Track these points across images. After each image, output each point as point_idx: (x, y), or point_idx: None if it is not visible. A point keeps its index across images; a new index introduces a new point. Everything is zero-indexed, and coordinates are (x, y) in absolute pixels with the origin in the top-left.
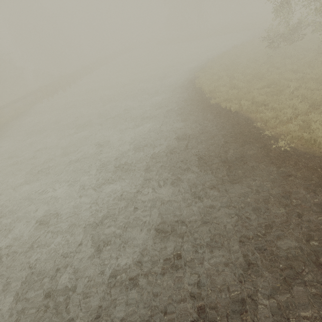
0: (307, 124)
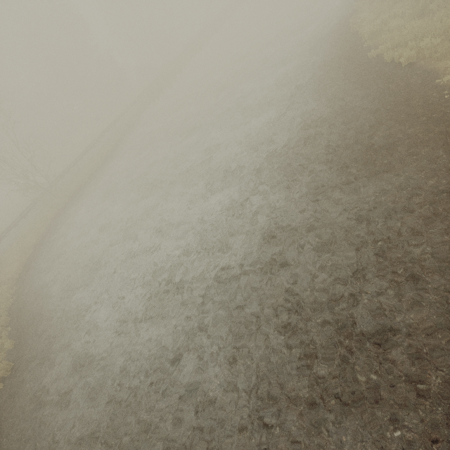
0: None
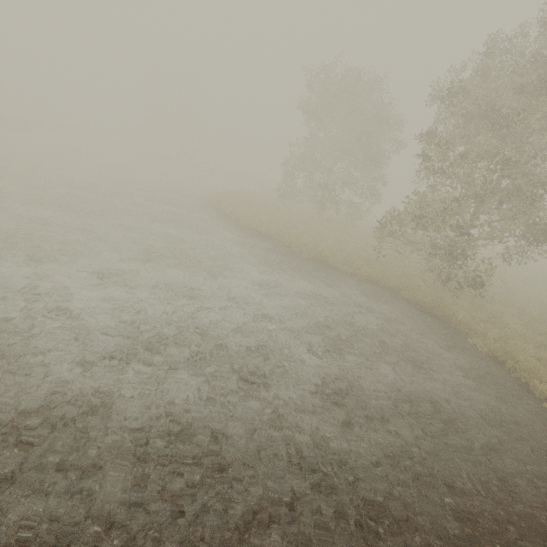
0: (316, 246)
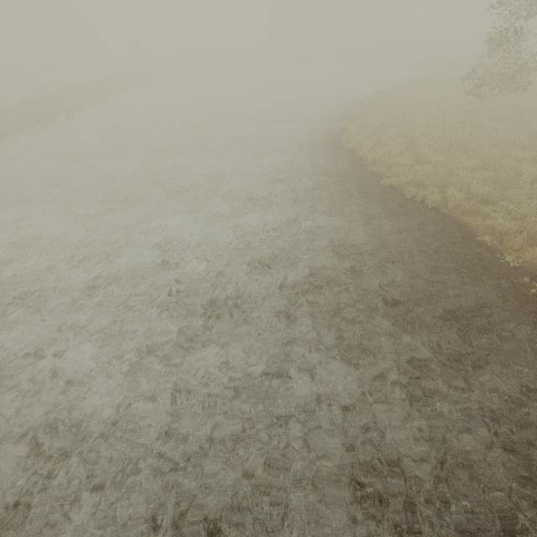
0: None
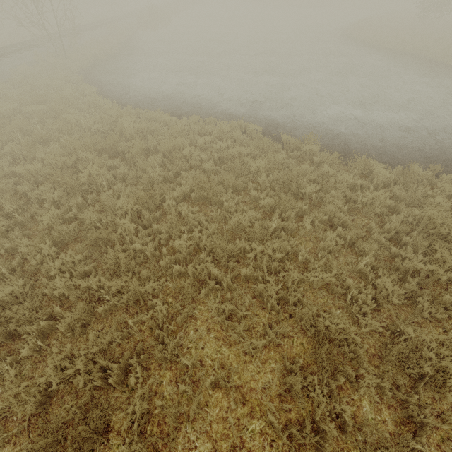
0: None
